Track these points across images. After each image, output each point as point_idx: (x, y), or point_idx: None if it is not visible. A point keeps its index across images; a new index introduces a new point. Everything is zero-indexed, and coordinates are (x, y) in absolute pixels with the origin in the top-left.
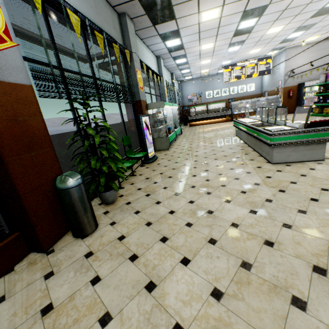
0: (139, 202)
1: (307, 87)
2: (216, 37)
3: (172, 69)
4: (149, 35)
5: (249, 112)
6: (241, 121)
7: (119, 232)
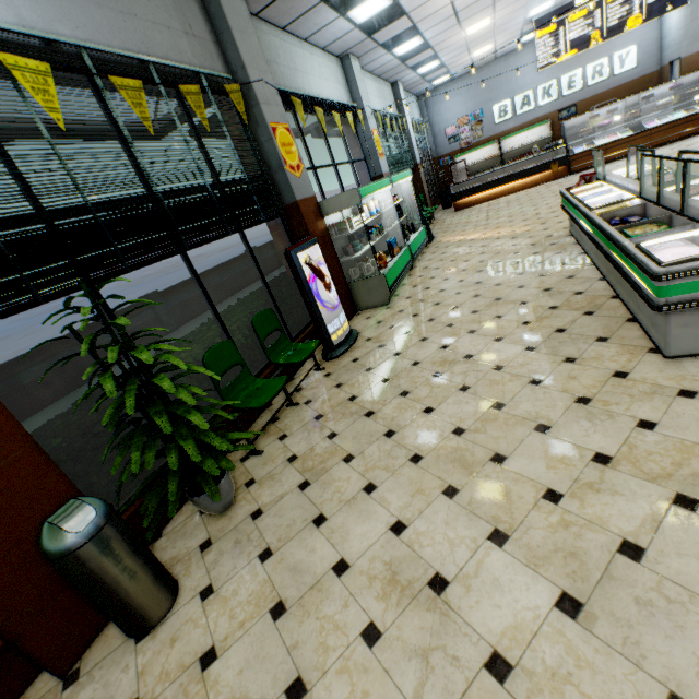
0: (280, 512)
1: None
2: None
3: (391, 72)
4: (298, 10)
5: (620, 141)
6: (578, 198)
7: (210, 631)
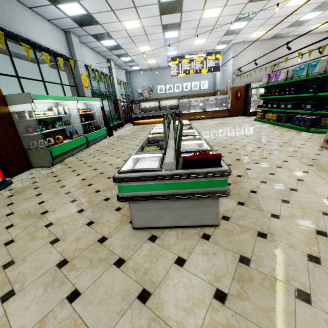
0: None
1: (253, 88)
2: (136, 10)
3: (105, 53)
4: None
5: (198, 112)
6: (153, 128)
7: None
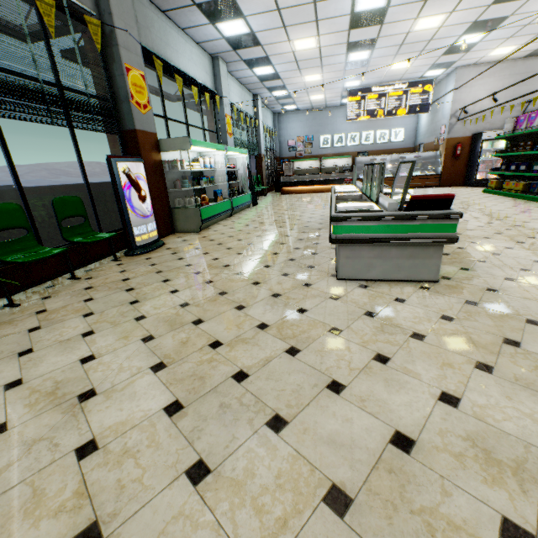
0: None
1: (486, 140)
2: (317, 25)
3: (253, 86)
4: (176, 3)
5: (385, 178)
6: (334, 188)
7: None
